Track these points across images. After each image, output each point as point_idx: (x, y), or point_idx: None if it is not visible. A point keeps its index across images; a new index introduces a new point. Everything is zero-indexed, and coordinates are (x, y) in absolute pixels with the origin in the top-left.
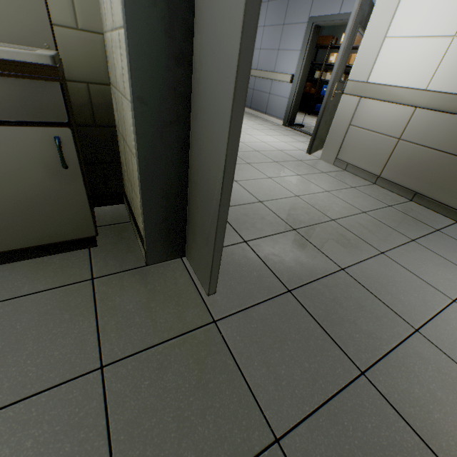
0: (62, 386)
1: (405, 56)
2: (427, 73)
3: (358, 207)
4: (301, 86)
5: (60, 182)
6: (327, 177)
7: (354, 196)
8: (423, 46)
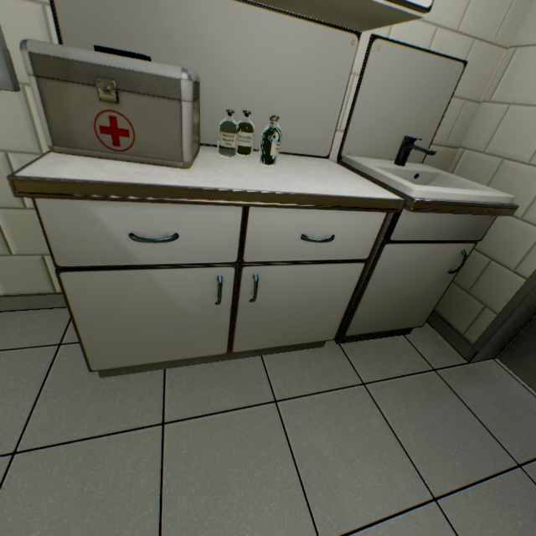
0: (501, 476)
1: None
2: None
3: None
4: None
5: (436, 283)
6: None
7: None
8: None
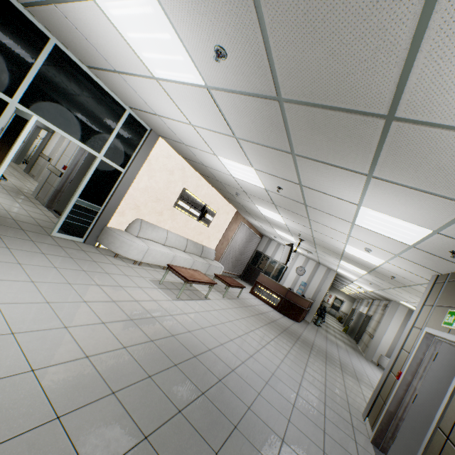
0: None
1: None
2: None
3: None
4: None
5: None
6: None
7: None
8: None
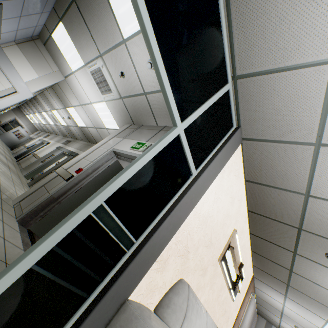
0: None
1: None
2: None
3: None
4: None
5: None
6: None
7: None
8: None
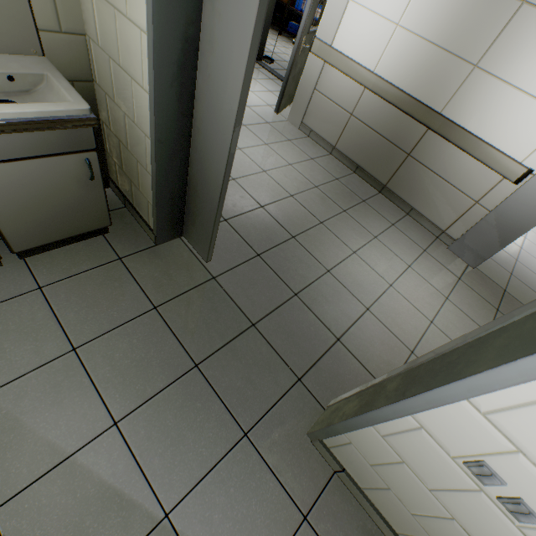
0: (138, 318)
1: (363, 29)
2: (376, 55)
3: (313, 182)
4: (271, 7)
5: (87, 190)
6: (292, 146)
7: (311, 170)
8: (377, 24)
